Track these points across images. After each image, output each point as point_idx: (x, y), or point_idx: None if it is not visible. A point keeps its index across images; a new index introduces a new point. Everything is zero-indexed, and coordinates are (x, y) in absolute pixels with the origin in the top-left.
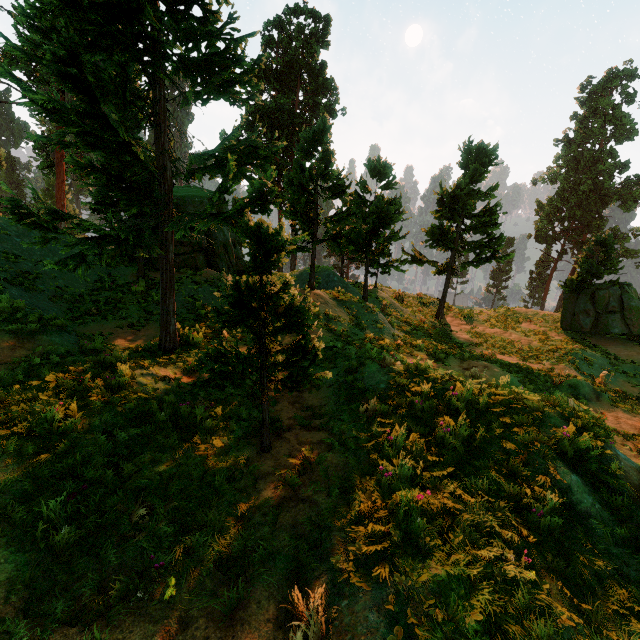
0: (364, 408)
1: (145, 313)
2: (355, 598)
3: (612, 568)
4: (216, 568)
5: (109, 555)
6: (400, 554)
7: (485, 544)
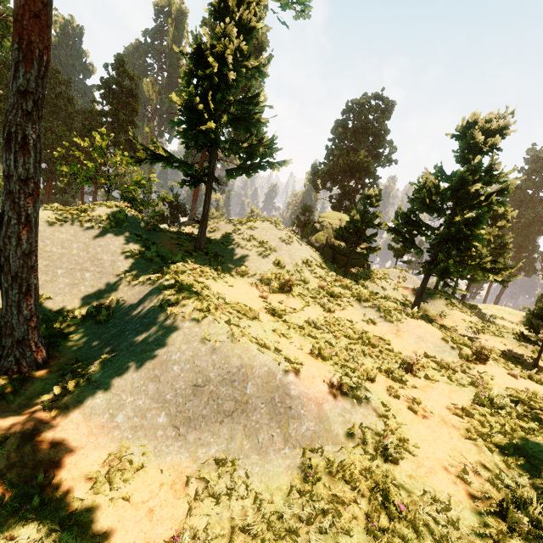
0: None
1: None
2: None
3: None
4: None
5: None
6: None
7: None
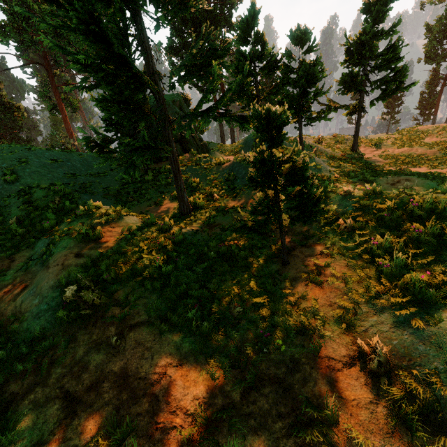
0: (343, 226)
1: (160, 193)
2: (402, 339)
3: None
4: (295, 333)
5: (231, 333)
6: (425, 312)
7: None
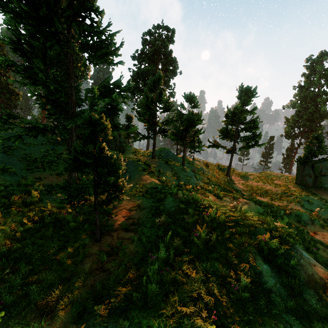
0: (158, 220)
1: None
2: None
3: (280, 327)
4: (37, 308)
5: None
6: (134, 307)
7: (193, 305)
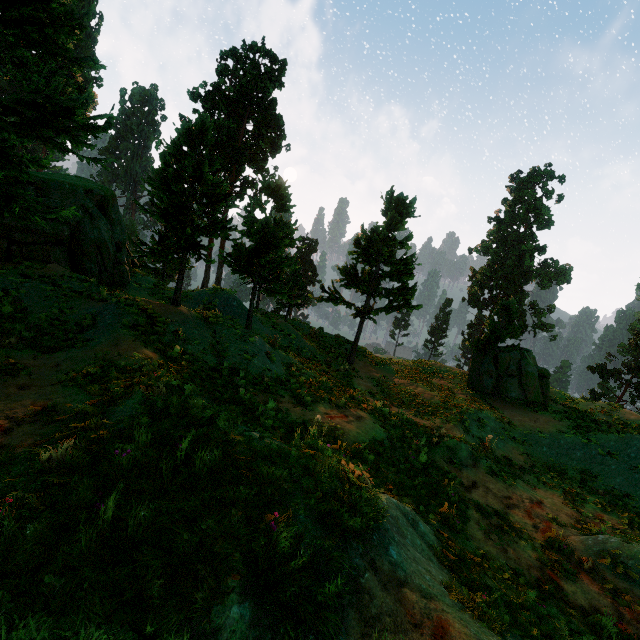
0: (47, 456)
1: None
2: None
3: None
4: None
5: None
6: None
7: None
